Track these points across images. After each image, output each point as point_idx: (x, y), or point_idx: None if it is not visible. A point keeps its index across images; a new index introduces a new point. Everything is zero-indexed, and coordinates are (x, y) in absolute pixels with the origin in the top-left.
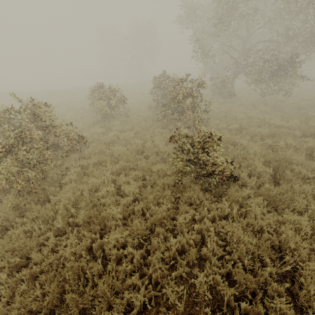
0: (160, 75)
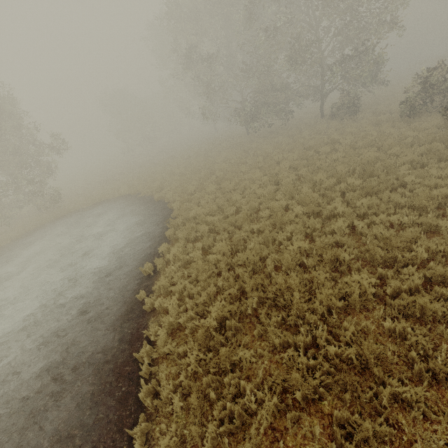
0: (444, 65)
